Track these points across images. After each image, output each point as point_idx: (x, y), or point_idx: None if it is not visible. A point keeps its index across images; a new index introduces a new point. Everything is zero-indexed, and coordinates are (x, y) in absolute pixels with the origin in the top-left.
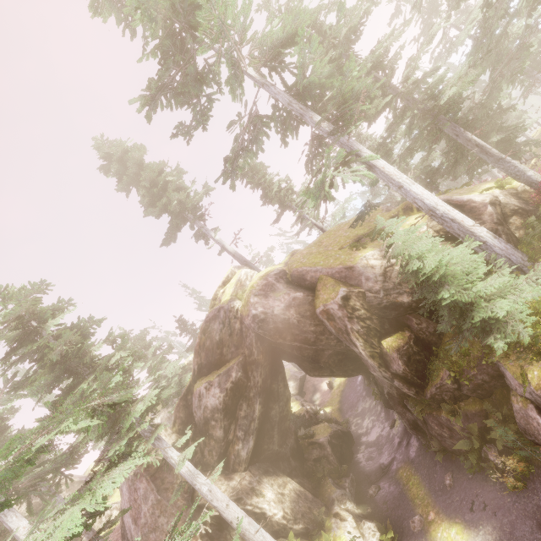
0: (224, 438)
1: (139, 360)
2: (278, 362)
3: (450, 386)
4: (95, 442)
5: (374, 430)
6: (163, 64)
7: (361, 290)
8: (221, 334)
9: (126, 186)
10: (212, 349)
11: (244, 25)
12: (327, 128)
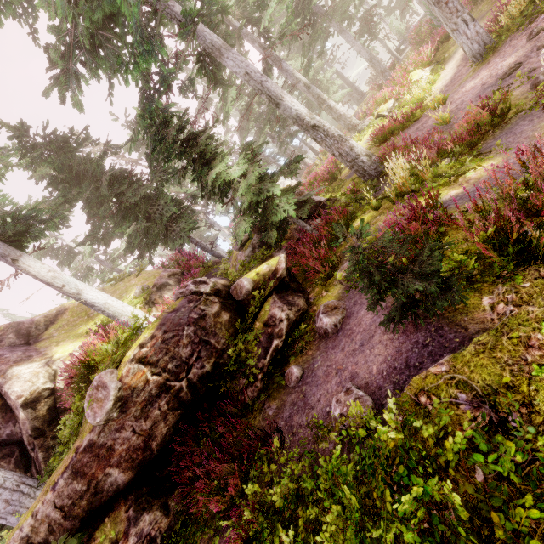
0: None
1: None
2: None
3: None
4: None
5: None
6: None
7: None
8: None
9: None
10: None
11: None
12: None
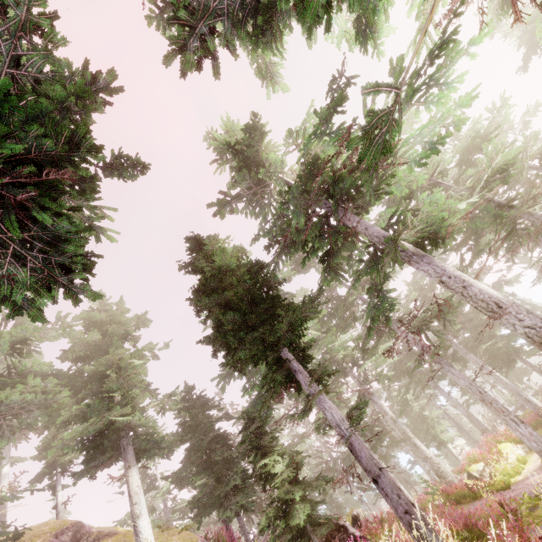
0: None
1: None
2: None
3: None
4: None
5: None
6: None
7: None
8: None
9: None
10: None
11: None
12: None
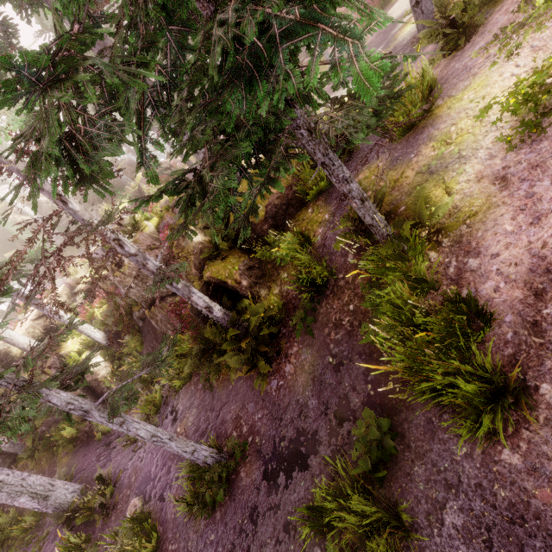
0: None
1: None
2: None
3: (31, 267)
4: None
5: None
6: None
7: None
8: None
9: None
10: None
11: None
12: None
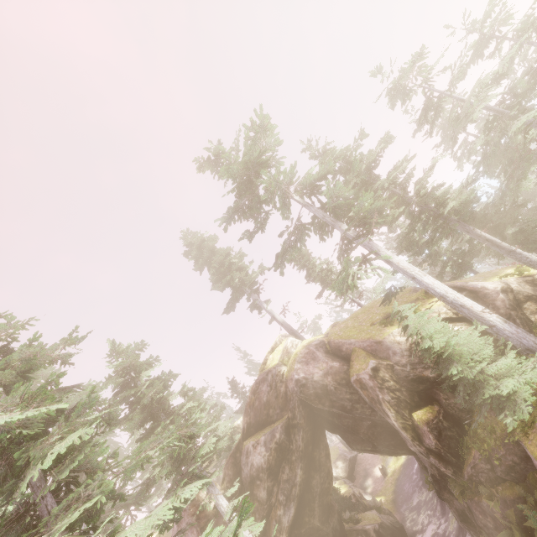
0: (267, 500)
1: (202, 412)
2: (320, 429)
3: (483, 466)
4: (166, 477)
5: (429, 527)
6: (238, 197)
7: (389, 363)
8: (269, 396)
9: (201, 266)
10: (260, 409)
11: (291, 177)
12: (352, 234)
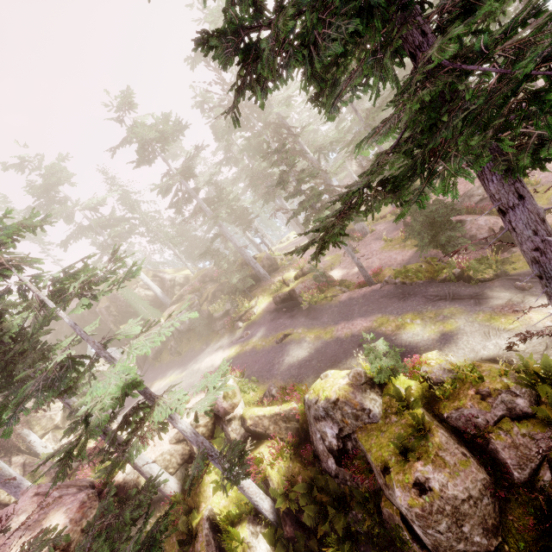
0: None
1: None
2: None
3: None
4: None
5: None
6: (37, 199)
7: (116, 304)
8: None
9: None
10: None
11: (75, 206)
12: (109, 242)
